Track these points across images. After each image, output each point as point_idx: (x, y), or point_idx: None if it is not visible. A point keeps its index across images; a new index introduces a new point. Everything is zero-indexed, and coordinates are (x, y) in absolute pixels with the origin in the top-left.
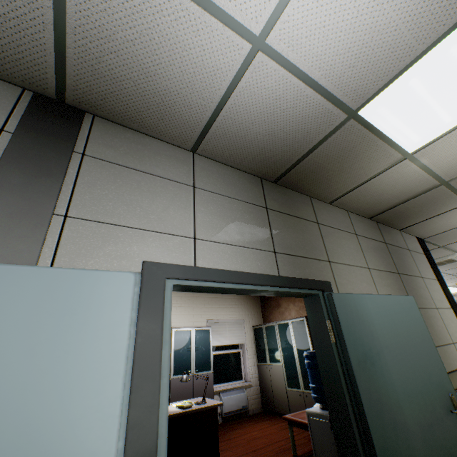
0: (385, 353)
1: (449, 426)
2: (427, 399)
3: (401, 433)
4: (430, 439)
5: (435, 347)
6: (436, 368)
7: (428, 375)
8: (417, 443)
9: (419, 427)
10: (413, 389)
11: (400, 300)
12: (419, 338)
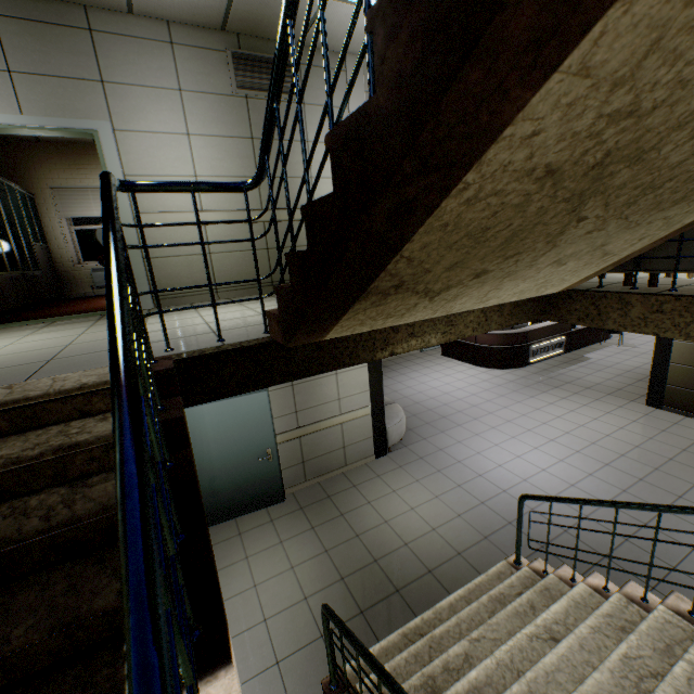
0: (211, 438)
1: (255, 464)
2: (241, 455)
3: (207, 474)
4: (233, 472)
5: (272, 424)
6: (264, 437)
7: (251, 442)
8: (219, 476)
9: (225, 469)
10: (230, 452)
11: (248, 399)
12: (255, 422)
